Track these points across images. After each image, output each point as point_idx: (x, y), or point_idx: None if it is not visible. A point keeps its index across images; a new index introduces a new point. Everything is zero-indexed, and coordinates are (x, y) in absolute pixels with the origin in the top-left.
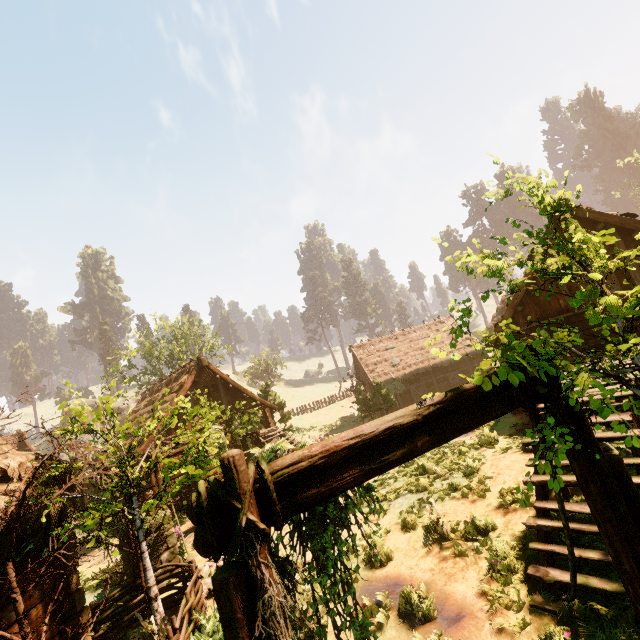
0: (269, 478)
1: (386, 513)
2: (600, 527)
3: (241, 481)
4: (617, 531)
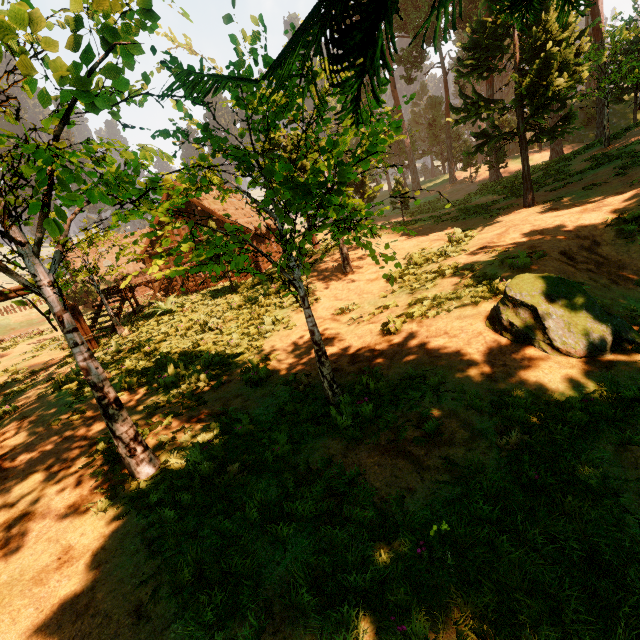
0: None
1: (45, 349)
2: None
3: None
4: None
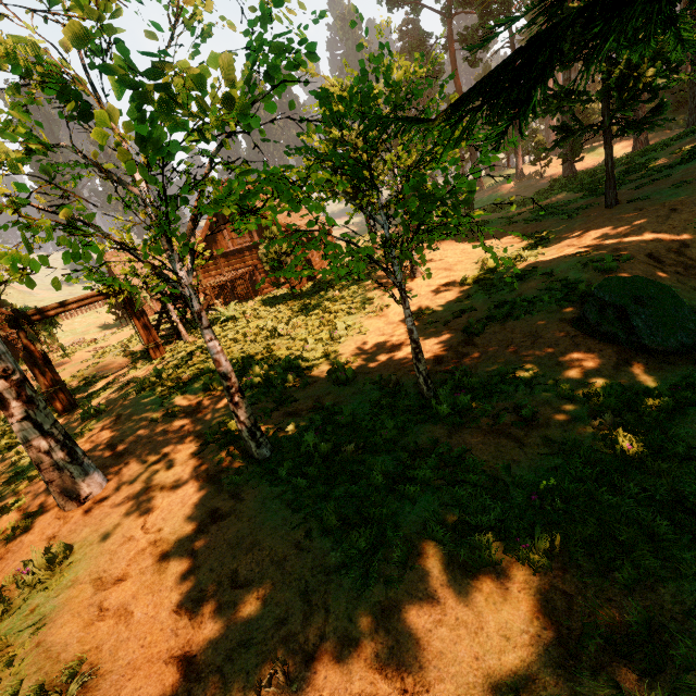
0: (27, 314)
1: (107, 356)
2: (136, 325)
3: (19, 314)
4: (139, 325)
